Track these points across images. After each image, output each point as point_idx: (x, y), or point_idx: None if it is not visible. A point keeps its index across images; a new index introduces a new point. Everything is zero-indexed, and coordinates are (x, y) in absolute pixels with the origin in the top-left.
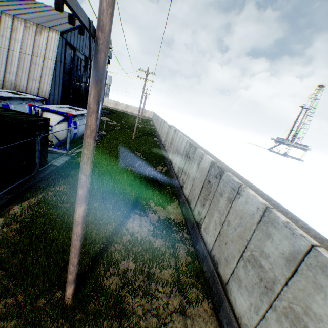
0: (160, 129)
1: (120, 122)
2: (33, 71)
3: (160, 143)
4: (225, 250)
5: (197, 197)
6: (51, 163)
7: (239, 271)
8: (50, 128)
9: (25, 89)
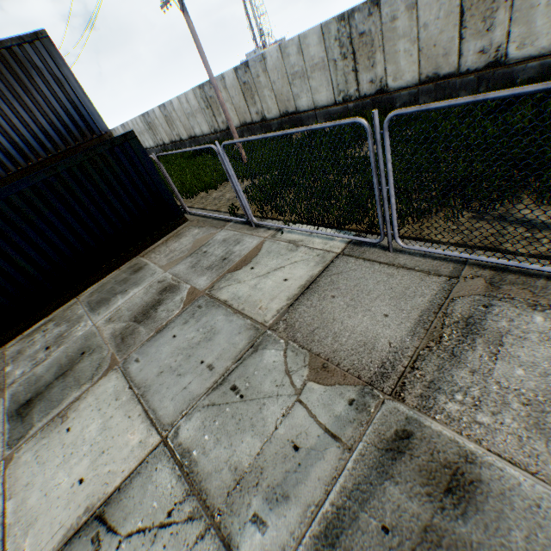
0: None
1: None
2: None
3: (149, 153)
4: (284, 98)
5: (246, 108)
6: None
7: (294, 93)
8: None
9: None
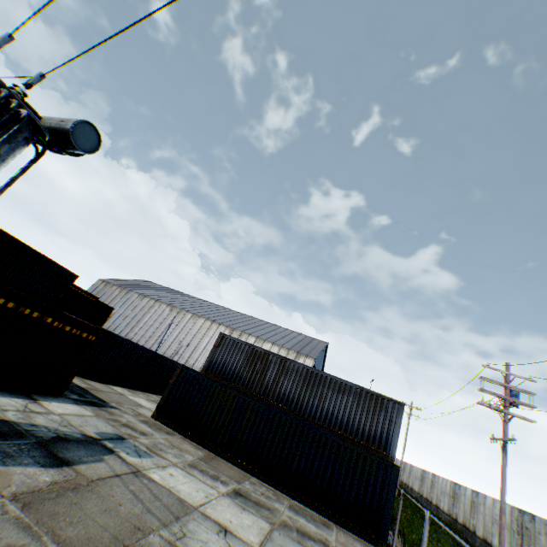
0: (423, 486)
1: None
2: None
3: (437, 511)
4: None
5: None
6: None
7: None
8: None
9: None
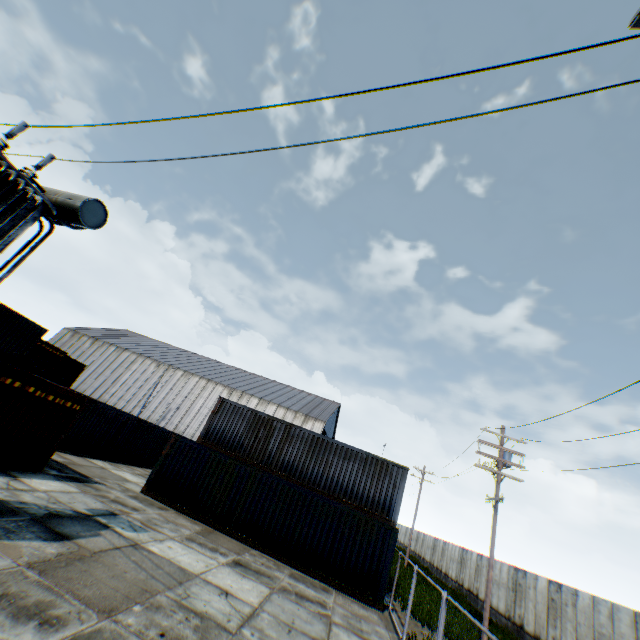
0: (435, 554)
1: None
2: None
3: (446, 579)
4: None
5: (544, 622)
6: None
7: None
8: None
9: None
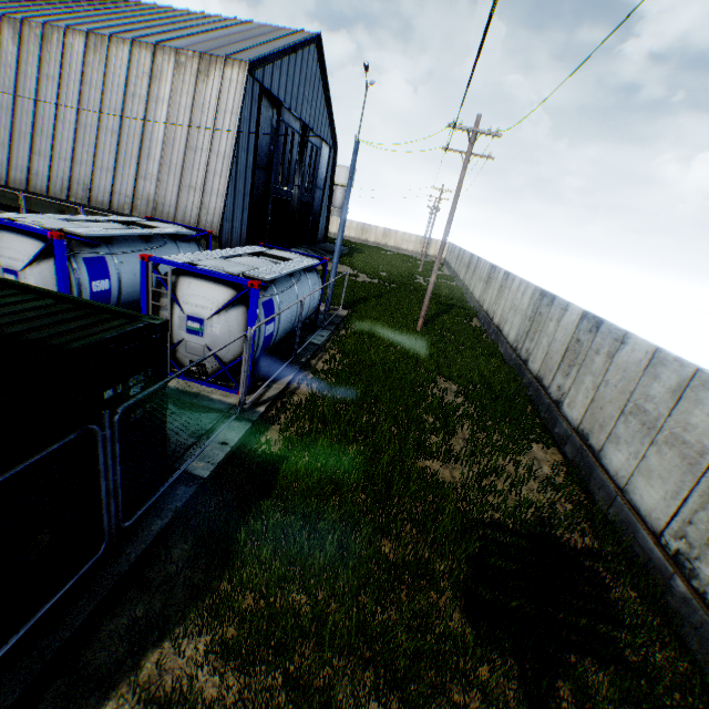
0: (486, 293)
1: (376, 274)
2: (188, 168)
3: (497, 340)
4: None
5: None
6: (179, 472)
7: None
8: (197, 328)
9: (173, 212)
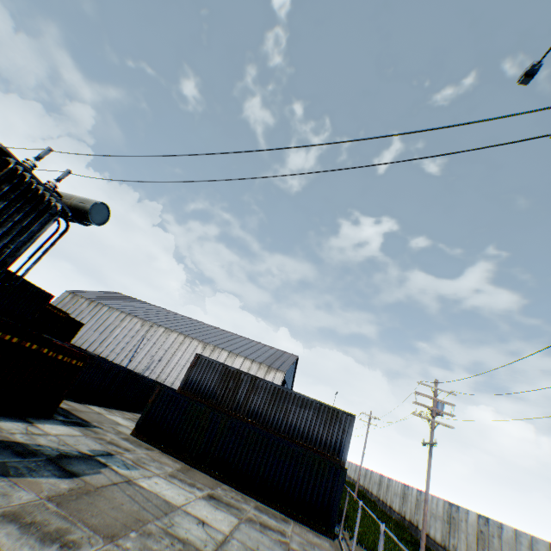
0: (380, 489)
1: None
2: None
3: (391, 512)
4: None
5: (474, 550)
6: None
7: None
8: None
9: None
